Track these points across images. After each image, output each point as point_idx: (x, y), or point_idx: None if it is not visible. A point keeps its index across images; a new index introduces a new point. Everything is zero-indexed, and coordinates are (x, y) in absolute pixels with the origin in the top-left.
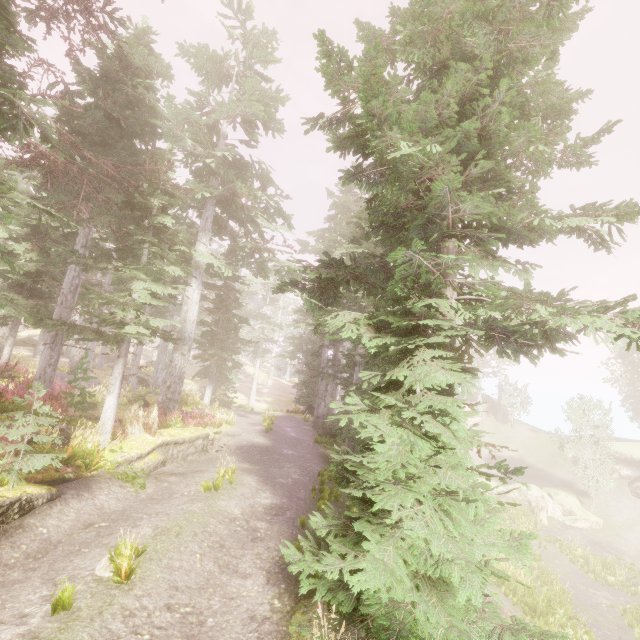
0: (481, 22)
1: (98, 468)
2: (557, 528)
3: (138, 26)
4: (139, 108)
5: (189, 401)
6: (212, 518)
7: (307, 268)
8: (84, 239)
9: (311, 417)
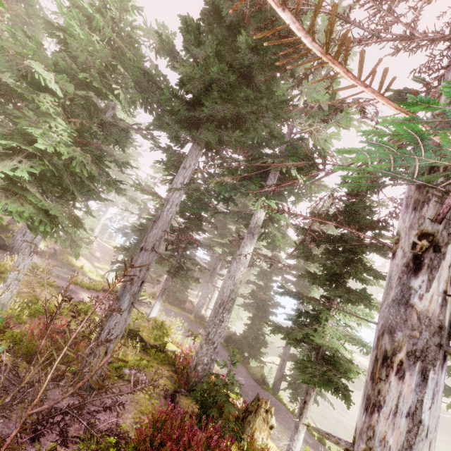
0: None
1: None
2: None
3: None
4: None
5: (169, 331)
6: None
7: None
8: (193, 169)
9: (181, 310)
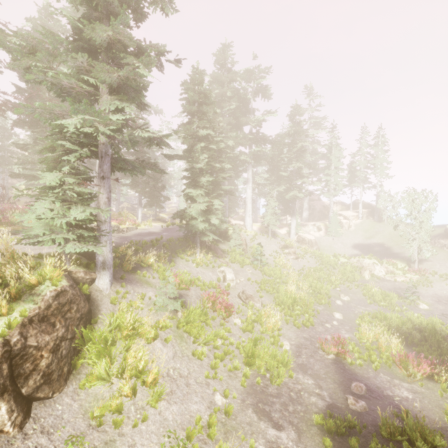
0: None
1: None
2: (374, 281)
3: (44, 5)
4: None
5: (122, 215)
6: None
7: None
8: None
9: None
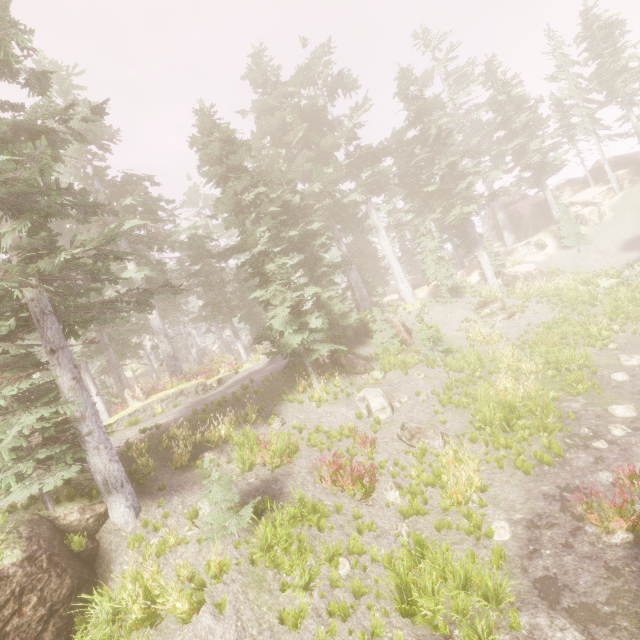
0: None
1: None
2: None
3: None
4: None
5: (214, 361)
6: None
7: None
8: None
9: None
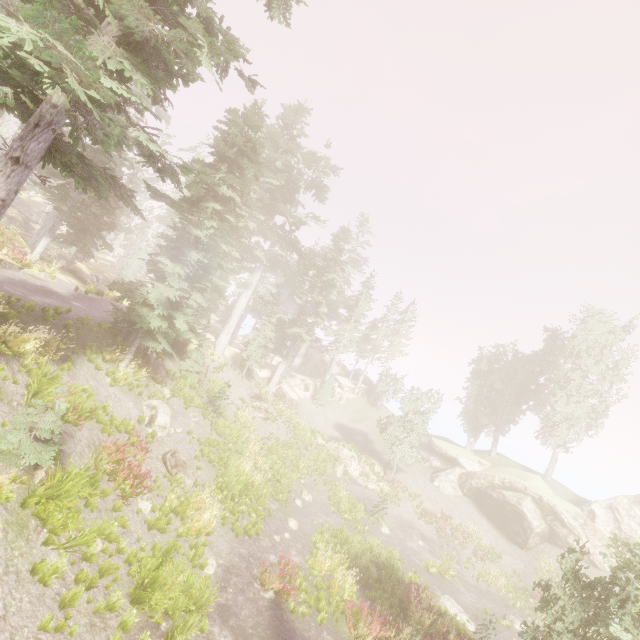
0: None
1: None
2: (345, 481)
3: None
4: None
5: (2, 231)
6: None
7: None
8: None
9: None
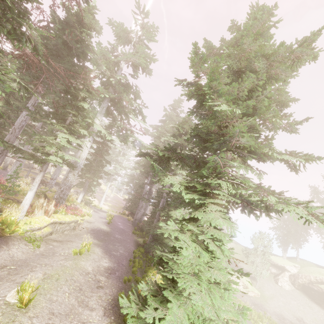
0: (263, 58)
1: (14, 232)
2: (239, 294)
3: (90, 3)
4: (81, 43)
5: (70, 199)
6: (76, 271)
7: (158, 149)
8: (33, 102)
9: (131, 218)
